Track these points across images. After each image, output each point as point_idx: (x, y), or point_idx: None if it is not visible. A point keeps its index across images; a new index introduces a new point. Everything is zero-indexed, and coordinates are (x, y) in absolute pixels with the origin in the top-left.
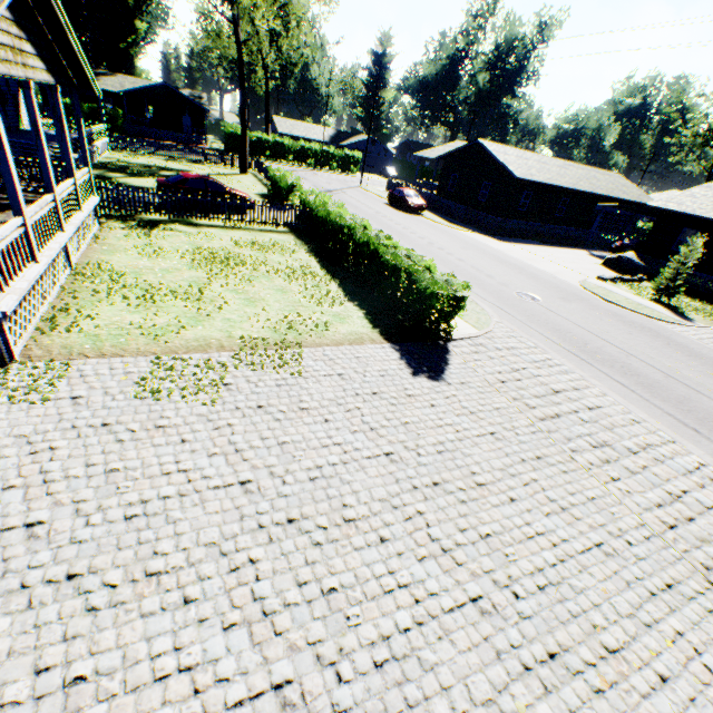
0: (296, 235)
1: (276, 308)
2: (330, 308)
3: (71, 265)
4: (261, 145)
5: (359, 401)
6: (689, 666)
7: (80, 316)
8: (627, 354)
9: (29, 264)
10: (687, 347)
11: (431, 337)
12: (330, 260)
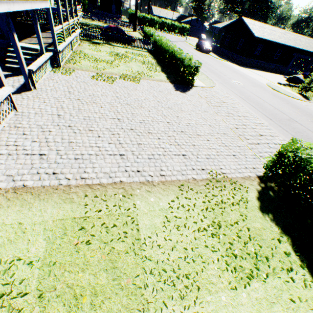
0: (150, 53)
1: (136, 70)
2: (154, 73)
3: (73, 50)
4: (144, 20)
5: (154, 91)
6: (217, 141)
7: (76, 62)
8: (265, 102)
9: (63, 42)
10: (296, 105)
11: (186, 82)
12: (160, 61)
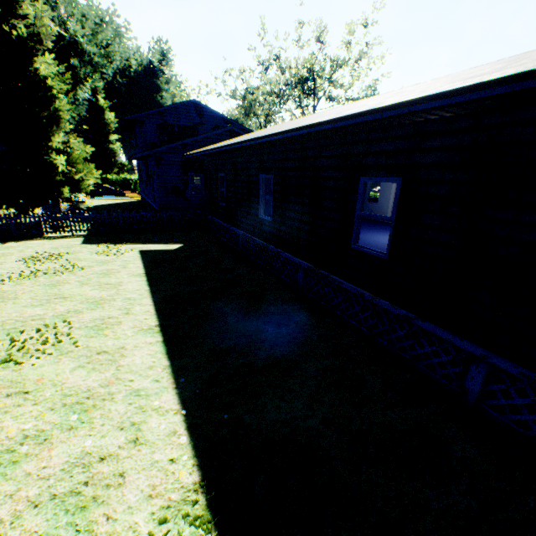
0: None
1: None
2: None
3: None
4: None
5: None
6: None
7: None
8: None
9: None
10: None
11: None
12: None
